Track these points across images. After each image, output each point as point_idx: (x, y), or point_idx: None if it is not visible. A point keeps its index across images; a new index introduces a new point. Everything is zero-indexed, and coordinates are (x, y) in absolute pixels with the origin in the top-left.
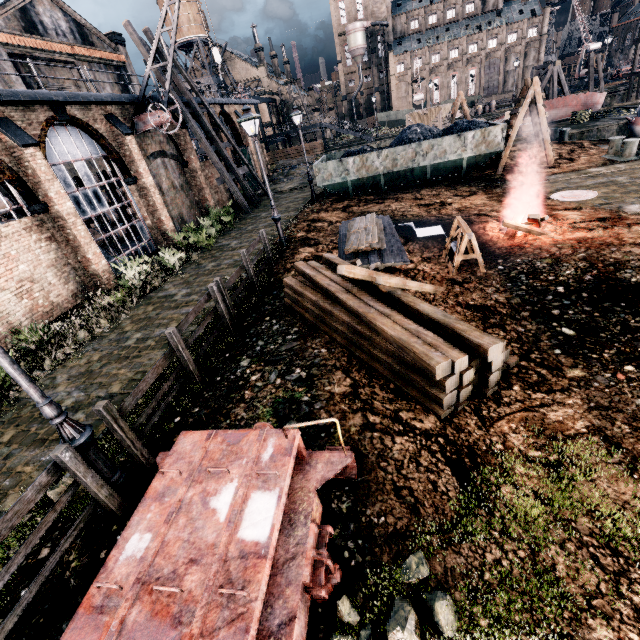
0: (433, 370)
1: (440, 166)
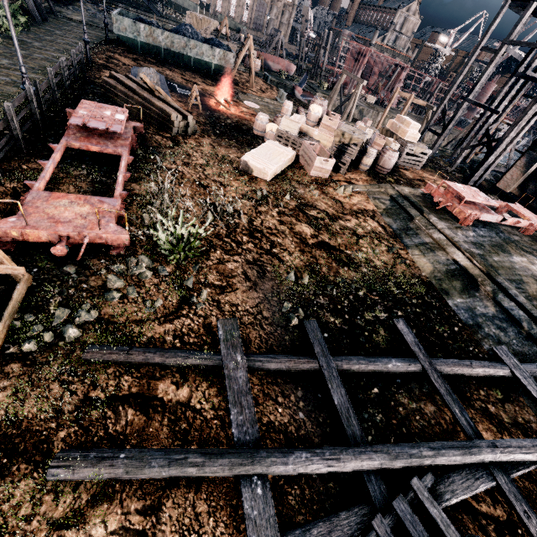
0: (171, 116)
1: (200, 61)
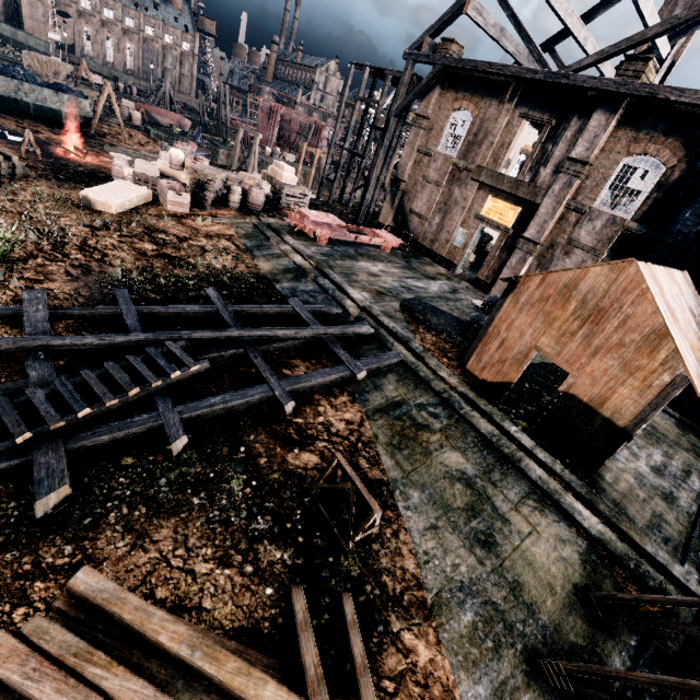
0: None
1: (43, 109)
